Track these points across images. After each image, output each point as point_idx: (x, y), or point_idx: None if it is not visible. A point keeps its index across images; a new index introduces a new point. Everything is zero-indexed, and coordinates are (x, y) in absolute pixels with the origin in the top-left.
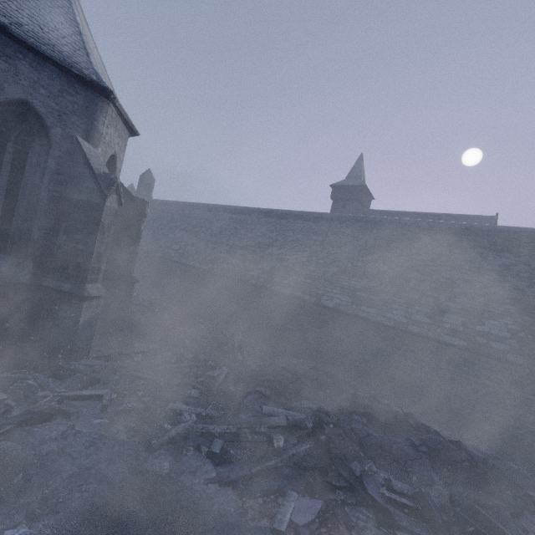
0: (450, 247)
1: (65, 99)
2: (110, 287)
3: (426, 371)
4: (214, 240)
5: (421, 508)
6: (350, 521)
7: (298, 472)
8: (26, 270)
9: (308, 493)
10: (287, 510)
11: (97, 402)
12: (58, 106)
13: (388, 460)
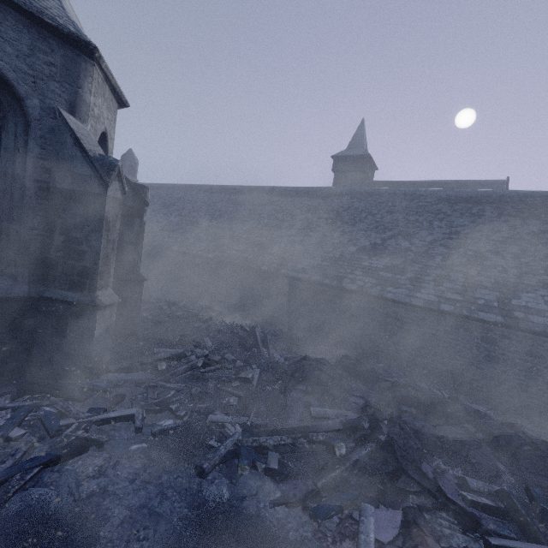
0: (474, 216)
1: (38, 59)
2: (117, 289)
3: (460, 350)
4: (215, 225)
5: (505, 507)
6: (434, 530)
7: (366, 480)
8: (21, 280)
9: (381, 502)
10: (368, 528)
11: (128, 423)
12: (30, 69)
13: (449, 452)
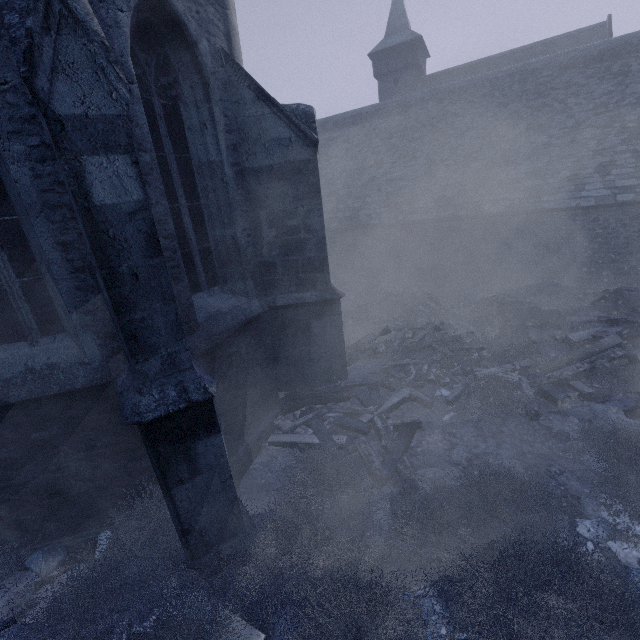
0: (618, 77)
1: None
2: None
3: None
4: None
5: None
6: None
7: None
8: (251, 295)
9: None
10: None
11: (409, 403)
12: None
13: None
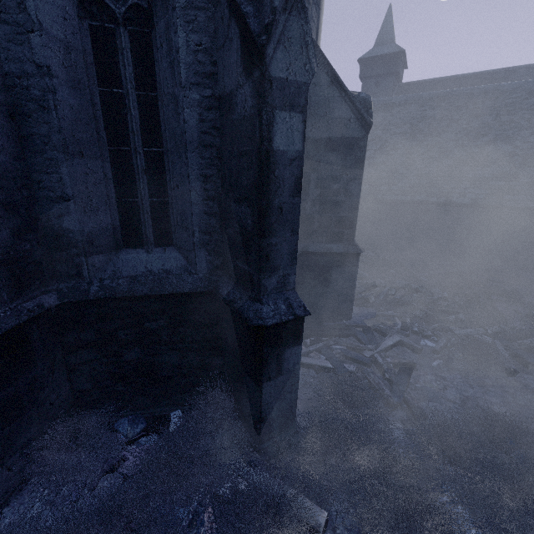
0: None
1: None
2: None
3: None
4: None
5: None
6: None
7: None
8: None
9: None
10: None
11: (399, 347)
12: None
13: None
